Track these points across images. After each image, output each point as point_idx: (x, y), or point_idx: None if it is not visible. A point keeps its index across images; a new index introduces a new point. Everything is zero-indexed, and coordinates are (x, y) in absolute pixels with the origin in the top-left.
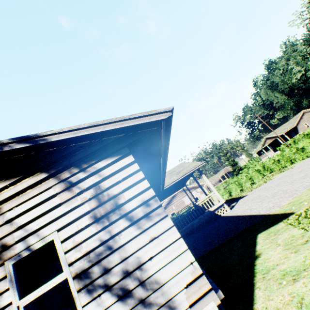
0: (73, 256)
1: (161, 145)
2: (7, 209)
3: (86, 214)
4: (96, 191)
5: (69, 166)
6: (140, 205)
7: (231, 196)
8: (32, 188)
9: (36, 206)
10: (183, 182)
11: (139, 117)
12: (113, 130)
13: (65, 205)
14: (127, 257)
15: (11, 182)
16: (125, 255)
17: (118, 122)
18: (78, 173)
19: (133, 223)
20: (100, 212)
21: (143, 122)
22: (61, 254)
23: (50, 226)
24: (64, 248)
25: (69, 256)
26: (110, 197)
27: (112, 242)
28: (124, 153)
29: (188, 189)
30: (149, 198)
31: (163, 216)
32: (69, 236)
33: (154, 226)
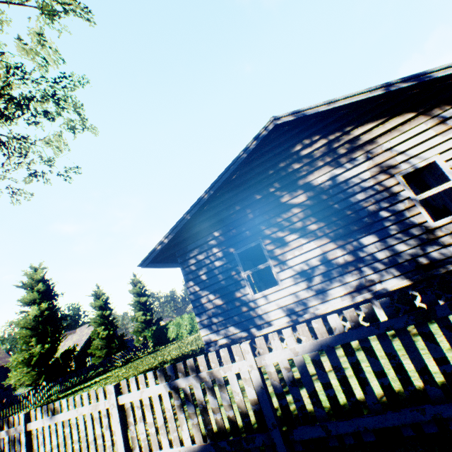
0: None
1: None
2: (382, 143)
3: None
4: None
5: (437, 105)
6: None
7: None
8: (401, 126)
9: (410, 139)
10: None
11: None
12: None
13: (440, 136)
14: None
15: (378, 123)
16: None
17: None
18: (449, 110)
19: None
20: None
21: None
22: (446, 170)
23: (429, 152)
24: (448, 166)
25: None
26: None
27: None
28: None
29: None
30: None
31: None
32: (451, 158)
33: None
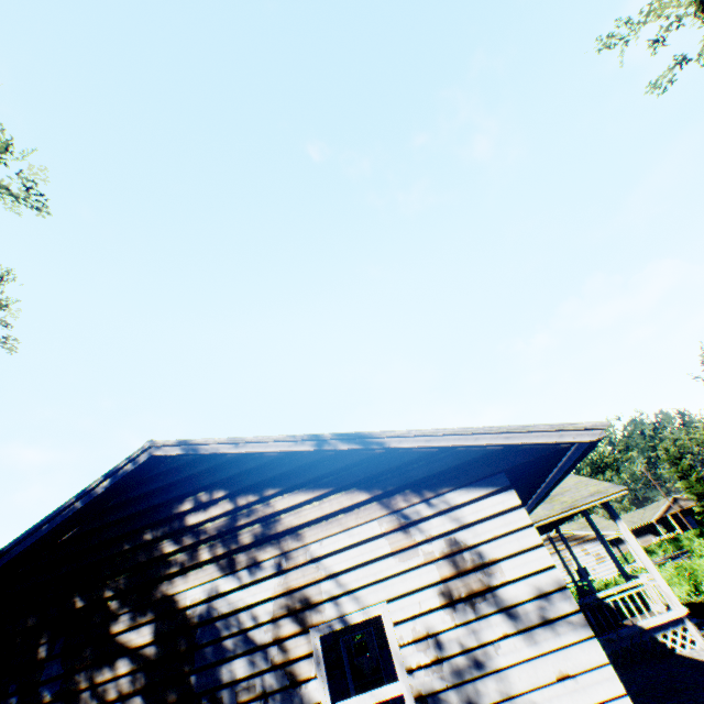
0: (414, 657)
1: (556, 466)
2: (310, 540)
3: (434, 585)
4: (450, 546)
5: (402, 488)
6: (535, 598)
7: (701, 596)
8: (346, 512)
9: (352, 546)
10: (556, 522)
11: (540, 431)
12: (489, 445)
13: (397, 558)
14: (512, 697)
15: (315, 495)
16: (507, 691)
17: (500, 433)
18: (418, 504)
19: (522, 631)
20: (459, 589)
21: (547, 441)
22: (393, 646)
23: (375, 589)
24: (398, 636)
25: (407, 656)
26: (476, 564)
27: (481, 656)
28: (500, 485)
29: (564, 541)
30: (552, 589)
31: (584, 636)
32: (406, 618)
33: (565, 650)
